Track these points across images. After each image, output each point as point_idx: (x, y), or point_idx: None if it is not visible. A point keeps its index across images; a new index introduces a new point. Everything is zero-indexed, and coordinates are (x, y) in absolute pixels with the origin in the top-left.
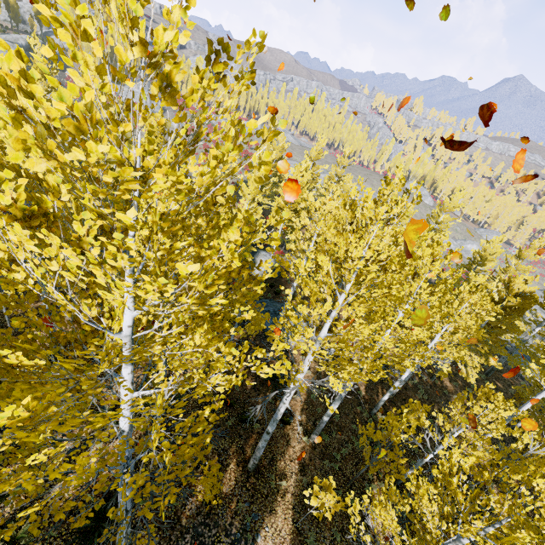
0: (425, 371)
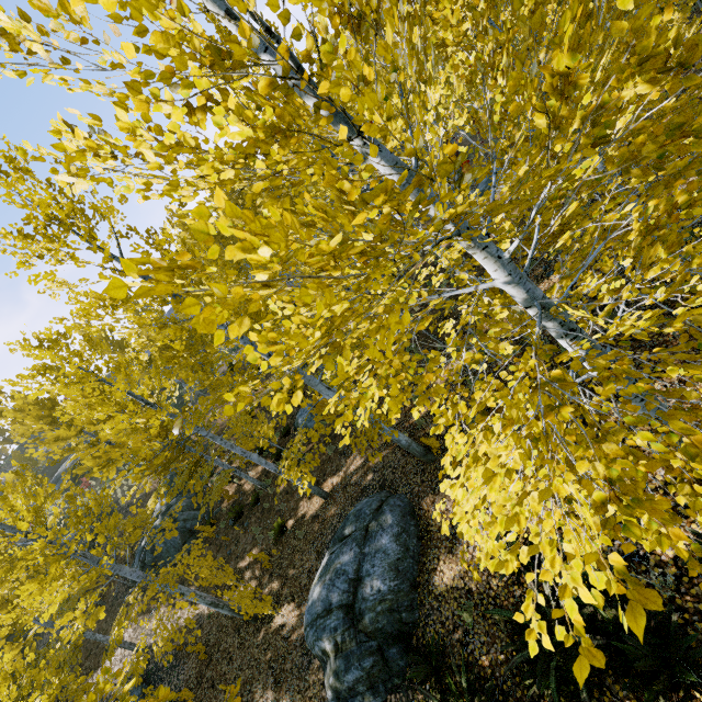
0: None
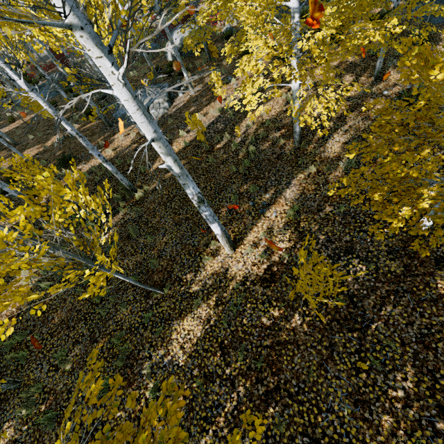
0: (301, 131)
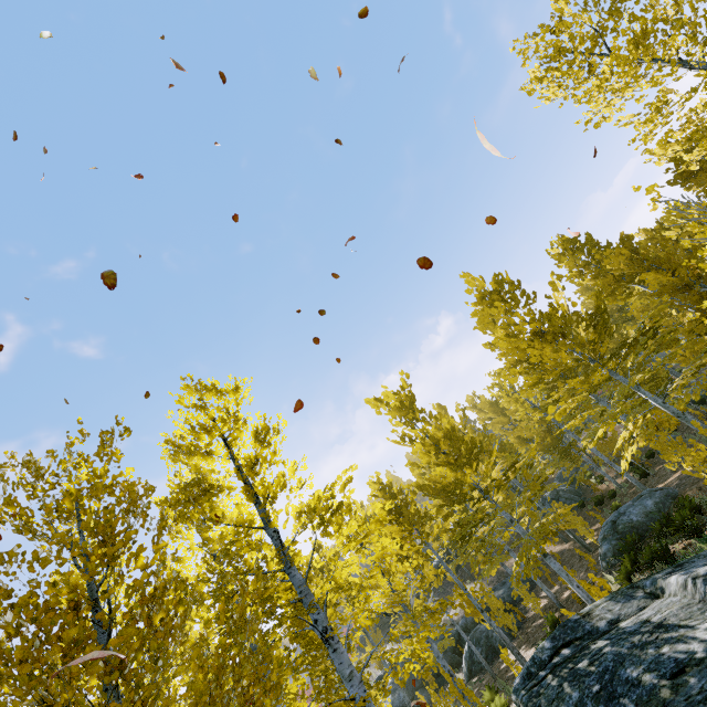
0: None
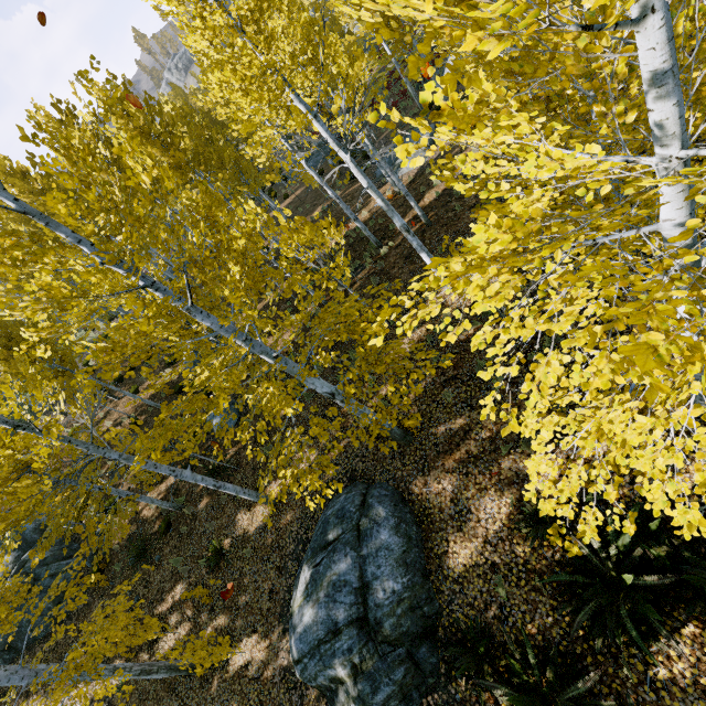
0: None
